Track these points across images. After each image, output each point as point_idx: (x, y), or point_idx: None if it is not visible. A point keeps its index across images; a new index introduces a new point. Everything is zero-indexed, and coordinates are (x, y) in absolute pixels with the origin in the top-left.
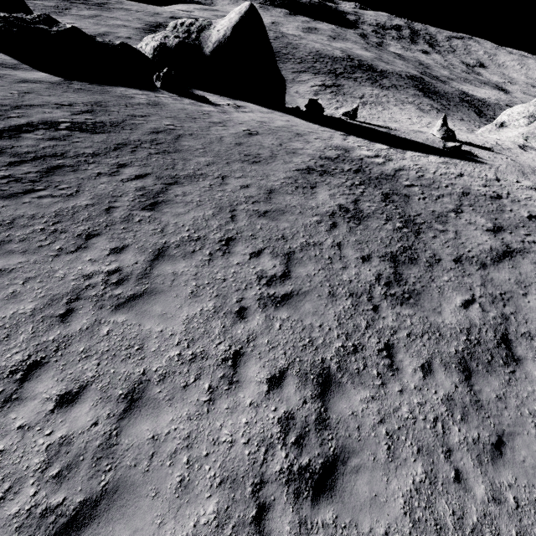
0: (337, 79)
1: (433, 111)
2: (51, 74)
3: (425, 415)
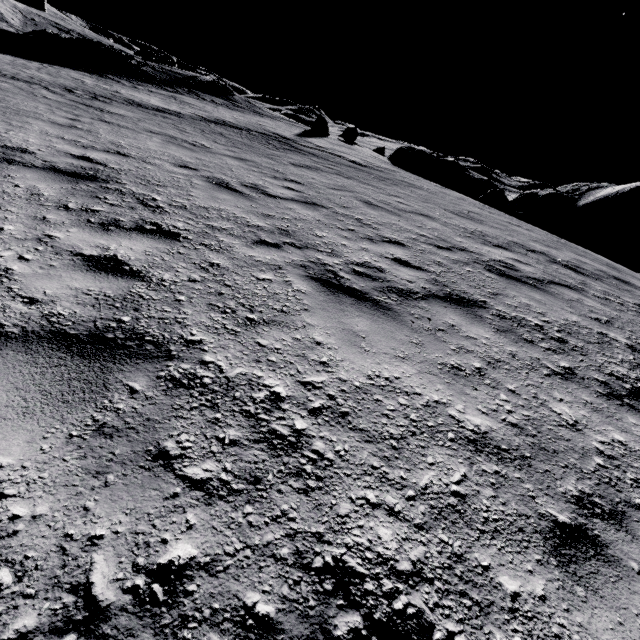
0: None
1: None
2: None
3: None
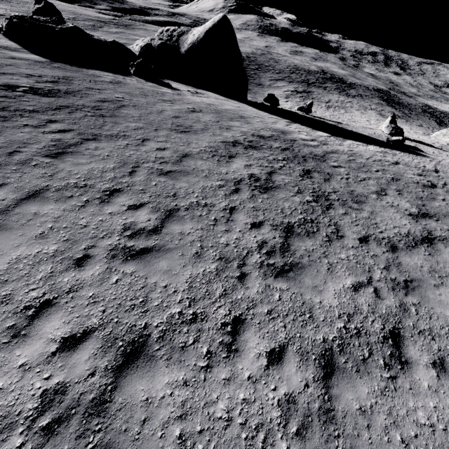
0: (308, 87)
1: None
2: (43, 57)
3: (247, 419)
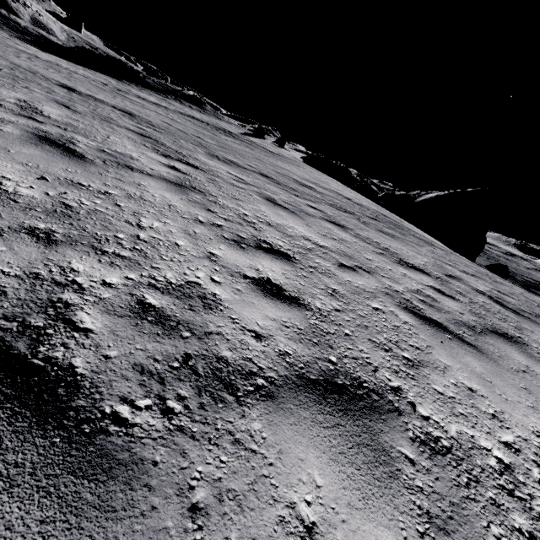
0: None
1: None
2: None
3: (99, 111)
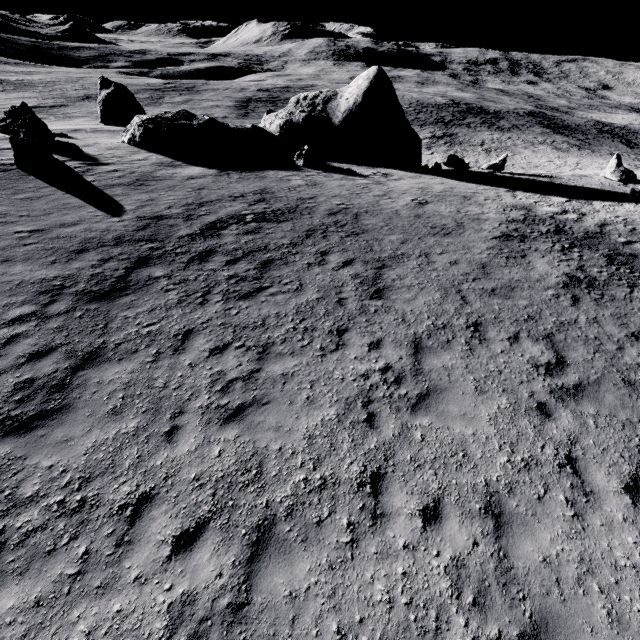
0: (447, 128)
1: (573, 149)
2: (204, 166)
3: None
